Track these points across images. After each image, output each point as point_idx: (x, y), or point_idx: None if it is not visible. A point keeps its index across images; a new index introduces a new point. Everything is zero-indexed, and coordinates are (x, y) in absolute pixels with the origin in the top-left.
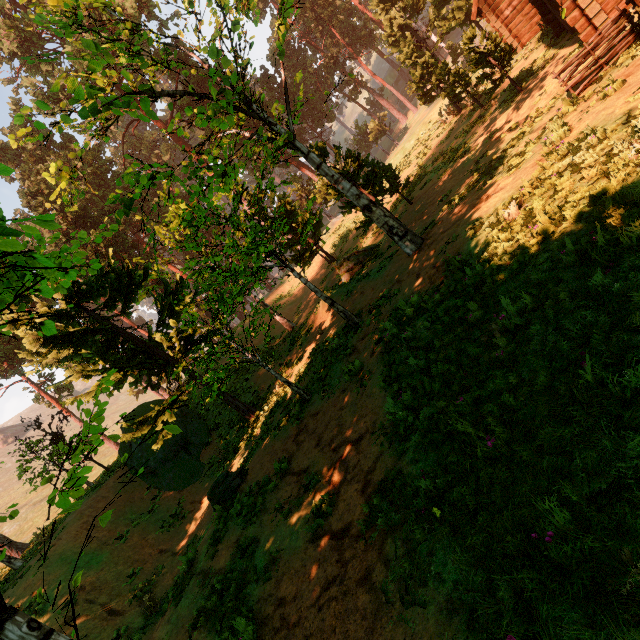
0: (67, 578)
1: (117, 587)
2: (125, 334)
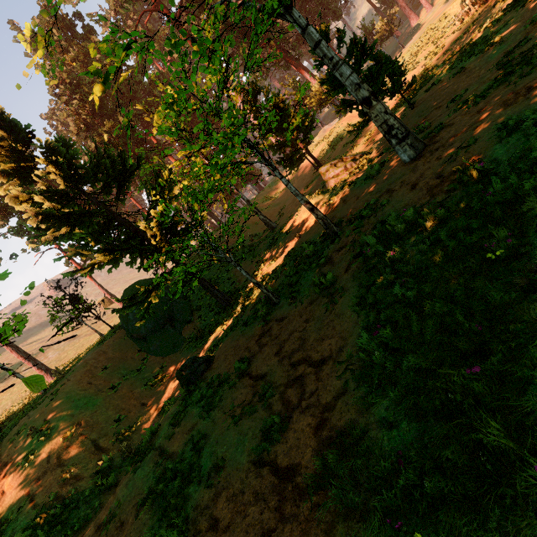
0: (69, 413)
1: (105, 428)
2: (119, 219)
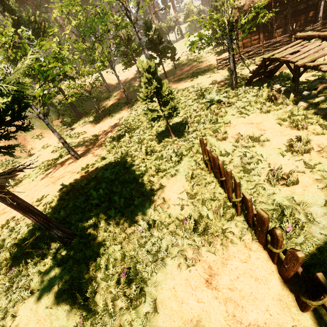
0: None
1: None
2: None
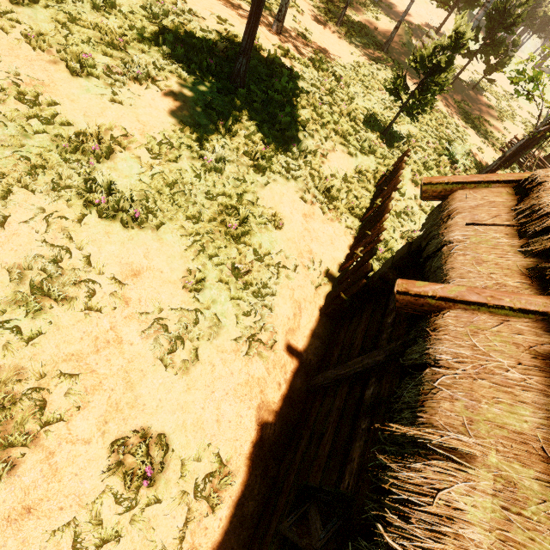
0: None
1: None
2: None
